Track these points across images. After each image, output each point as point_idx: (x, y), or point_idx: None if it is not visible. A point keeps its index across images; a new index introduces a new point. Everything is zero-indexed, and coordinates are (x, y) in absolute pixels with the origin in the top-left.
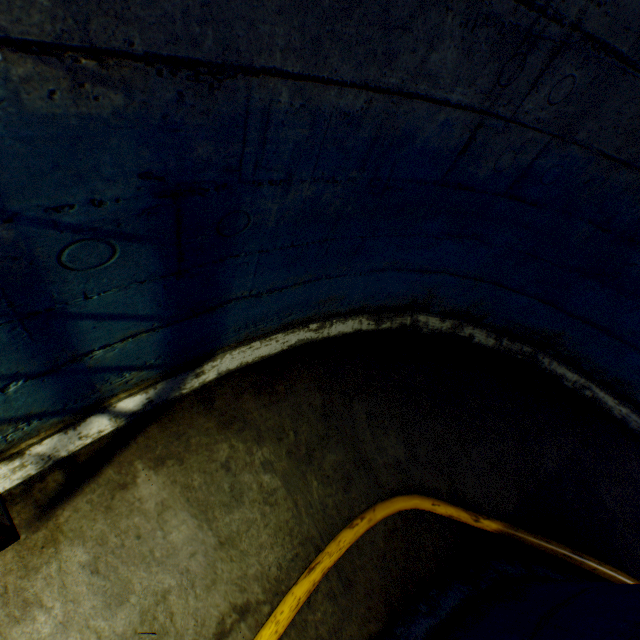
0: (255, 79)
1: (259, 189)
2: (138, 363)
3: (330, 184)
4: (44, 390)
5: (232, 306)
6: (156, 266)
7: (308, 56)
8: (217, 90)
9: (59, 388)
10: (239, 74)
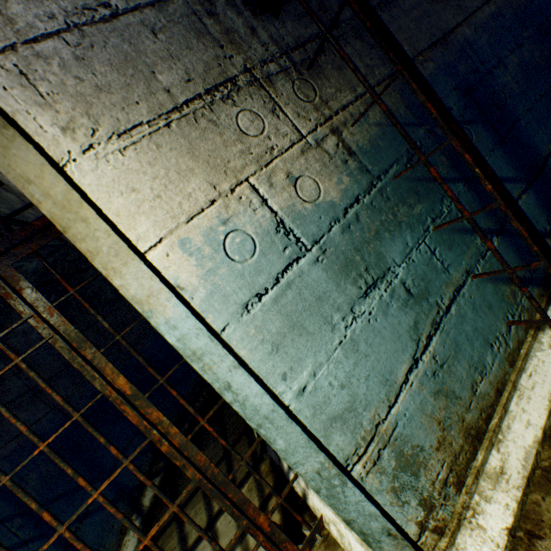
0: (453, 34)
1: (492, 75)
2: (539, 229)
3: (519, 49)
4: (509, 251)
5: (550, 164)
6: (490, 138)
7: (460, 13)
8: (447, 45)
9: (514, 251)
10: (448, 36)
